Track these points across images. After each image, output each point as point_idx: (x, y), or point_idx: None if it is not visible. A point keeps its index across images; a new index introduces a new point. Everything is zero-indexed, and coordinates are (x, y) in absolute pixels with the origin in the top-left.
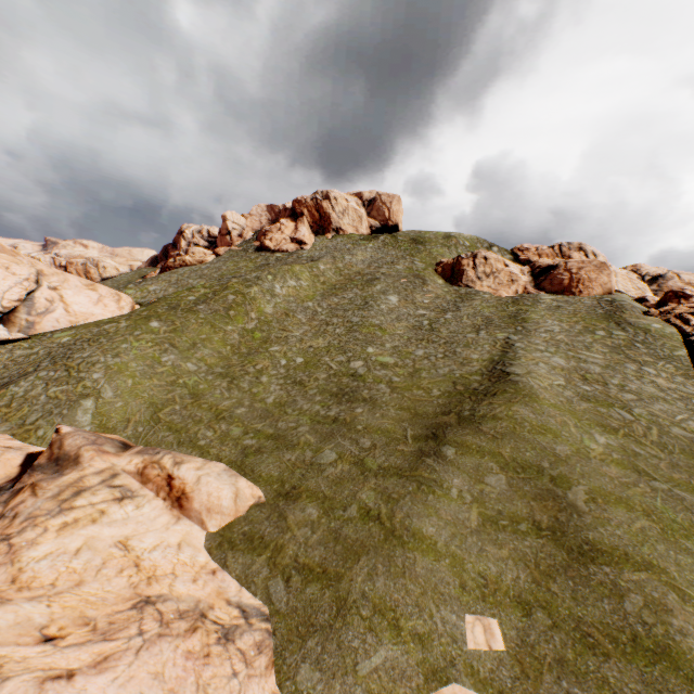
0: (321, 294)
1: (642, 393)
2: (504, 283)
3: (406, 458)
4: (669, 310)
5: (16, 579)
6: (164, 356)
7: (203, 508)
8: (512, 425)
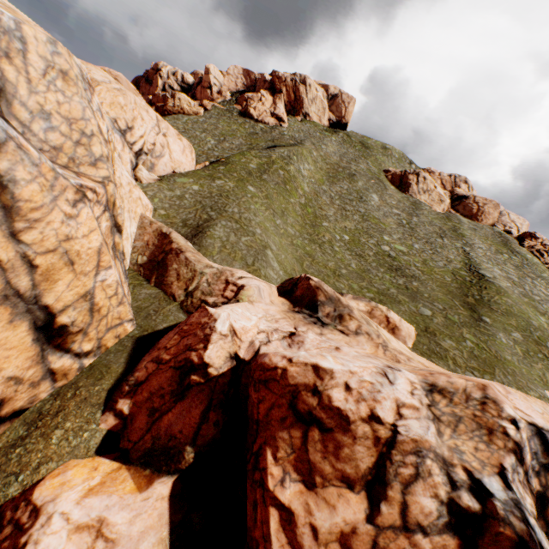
0: (326, 181)
1: (540, 296)
2: (436, 201)
3: (468, 318)
4: (532, 246)
5: (426, 366)
6: (275, 220)
7: (407, 335)
8: (509, 308)
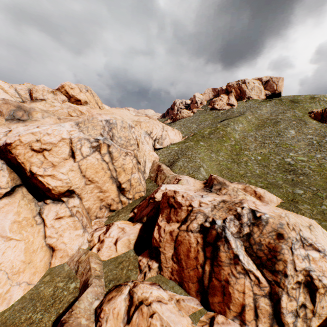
0: (254, 130)
1: None
2: None
3: None
4: None
5: None
6: (211, 154)
7: (268, 200)
8: None
